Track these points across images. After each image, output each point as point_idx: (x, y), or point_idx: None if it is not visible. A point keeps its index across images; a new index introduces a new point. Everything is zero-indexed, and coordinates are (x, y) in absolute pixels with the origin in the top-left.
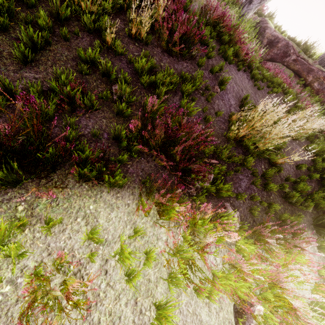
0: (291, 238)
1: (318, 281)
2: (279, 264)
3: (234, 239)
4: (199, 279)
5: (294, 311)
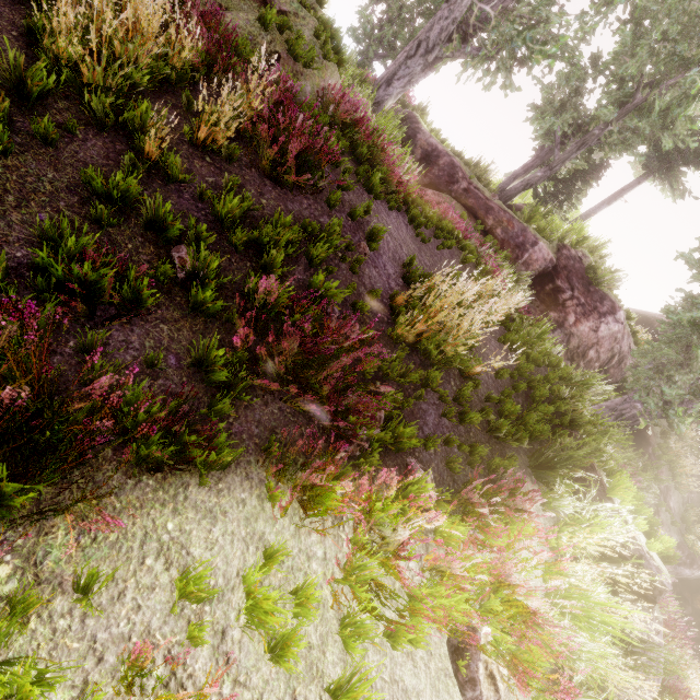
0: (511, 499)
1: (549, 558)
2: (502, 546)
3: (437, 523)
4: (397, 611)
5: (534, 615)
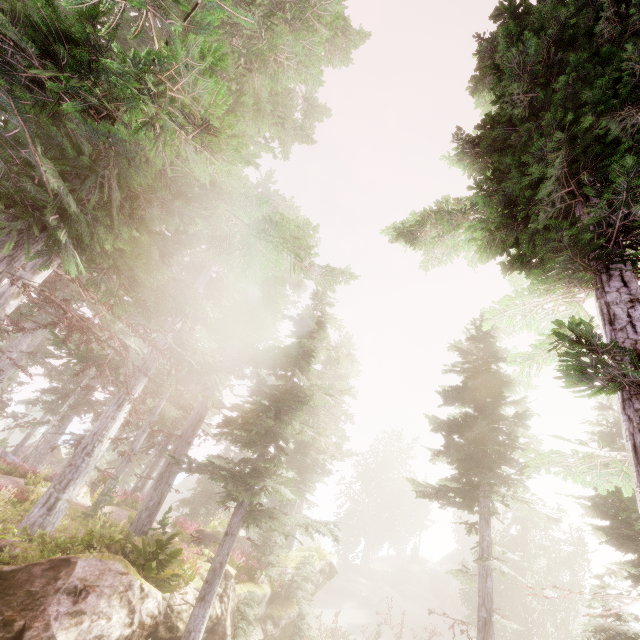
0: None
1: None
2: None
3: None
4: None
5: None
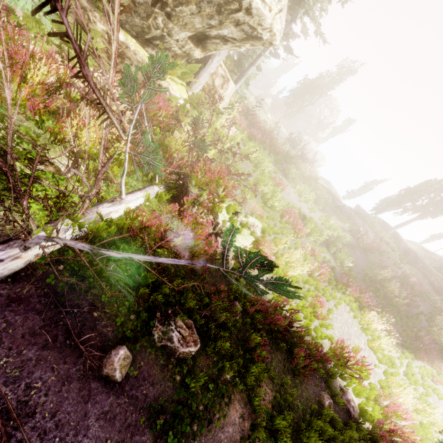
0: None
1: None
2: None
3: None
4: None
5: None
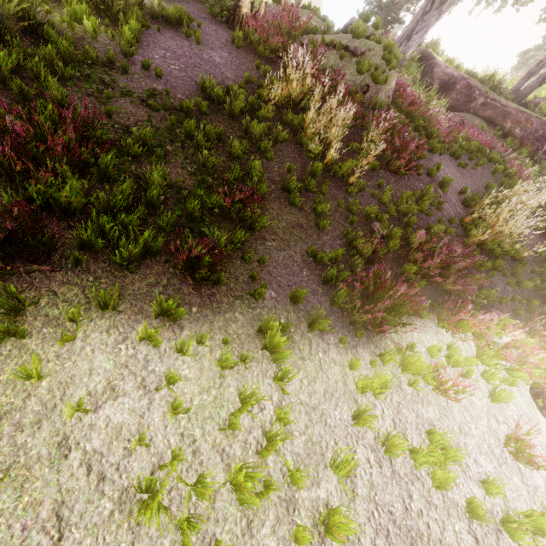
0: None
1: None
2: None
3: (520, 336)
4: (508, 369)
5: None
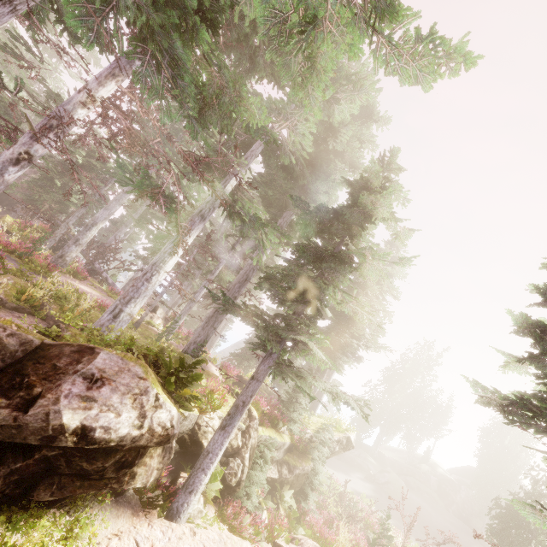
0: None
1: None
2: None
3: None
4: None
5: None
